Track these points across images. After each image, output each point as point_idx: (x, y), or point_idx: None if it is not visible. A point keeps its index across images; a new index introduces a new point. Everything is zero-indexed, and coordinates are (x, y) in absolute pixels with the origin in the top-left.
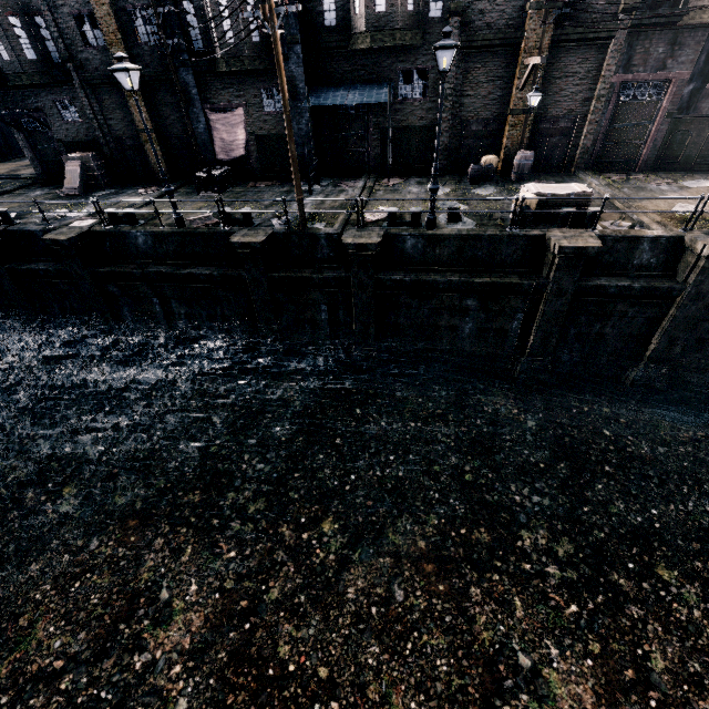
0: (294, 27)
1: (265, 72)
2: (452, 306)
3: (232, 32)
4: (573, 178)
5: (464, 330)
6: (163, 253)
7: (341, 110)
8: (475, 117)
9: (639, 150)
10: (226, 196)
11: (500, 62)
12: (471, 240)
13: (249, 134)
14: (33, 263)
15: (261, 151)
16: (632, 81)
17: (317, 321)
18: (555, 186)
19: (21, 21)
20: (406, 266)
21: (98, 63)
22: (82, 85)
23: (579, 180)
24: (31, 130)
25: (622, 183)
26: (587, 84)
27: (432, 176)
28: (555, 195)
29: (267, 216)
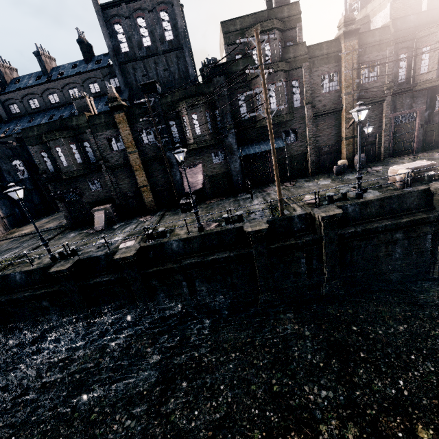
0: (230, 122)
1: (214, 145)
2: (387, 240)
3: (199, 130)
4: (387, 162)
5: (395, 254)
6: (190, 250)
7: (252, 155)
8: (325, 145)
9: (412, 143)
10: (201, 210)
11: (332, 119)
12: (386, 200)
13: (205, 176)
14: (96, 277)
15: (211, 183)
16: (398, 115)
17: (298, 271)
18: (409, 164)
19: (76, 146)
20: (351, 223)
21: (117, 158)
22: (106, 170)
23: (392, 162)
24: (69, 200)
25: (417, 159)
26: (377, 120)
27: (358, 171)
28: (416, 168)
29: (244, 214)
